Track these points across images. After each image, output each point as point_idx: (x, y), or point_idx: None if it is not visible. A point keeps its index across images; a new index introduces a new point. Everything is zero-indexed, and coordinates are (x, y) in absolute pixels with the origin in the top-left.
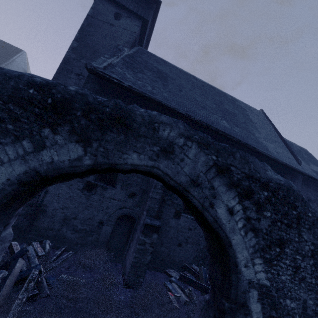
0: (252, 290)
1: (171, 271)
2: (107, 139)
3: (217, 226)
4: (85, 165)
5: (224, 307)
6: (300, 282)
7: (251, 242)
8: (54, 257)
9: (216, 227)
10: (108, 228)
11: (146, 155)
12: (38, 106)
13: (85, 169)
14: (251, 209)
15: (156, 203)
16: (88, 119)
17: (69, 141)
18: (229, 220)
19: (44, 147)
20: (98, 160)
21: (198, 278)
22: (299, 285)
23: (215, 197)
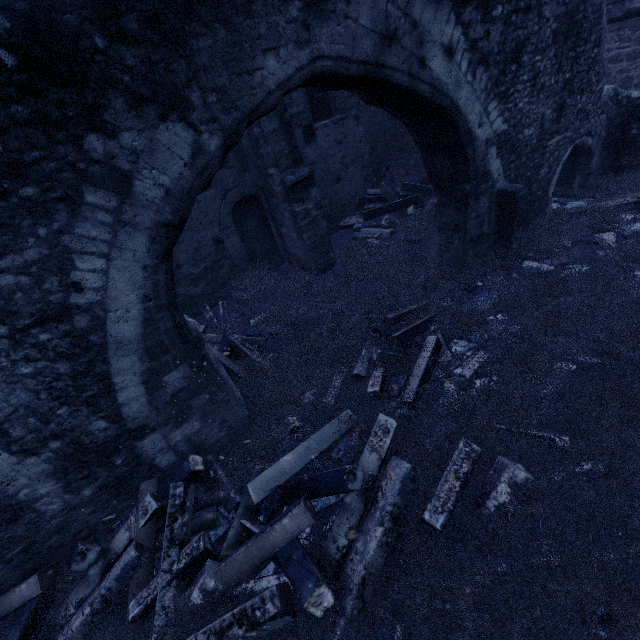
0: (490, 151)
1: (347, 220)
2: (203, 64)
3: (437, 95)
4: (216, 153)
5: (466, 192)
6: (538, 95)
7: (482, 84)
8: (215, 320)
9: (437, 99)
10: (233, 240)
11: (289, 43)
12: (7, 98)
13: (220, 159)
14: (475, 23)
15: (280, 139)
16: (132, 43)
17: (152, 130)
18: (450, 70)
19: (128, 177)
20: (225, 126)
21: (384, 201)
22: (538, 100)
23: (422, 43)
